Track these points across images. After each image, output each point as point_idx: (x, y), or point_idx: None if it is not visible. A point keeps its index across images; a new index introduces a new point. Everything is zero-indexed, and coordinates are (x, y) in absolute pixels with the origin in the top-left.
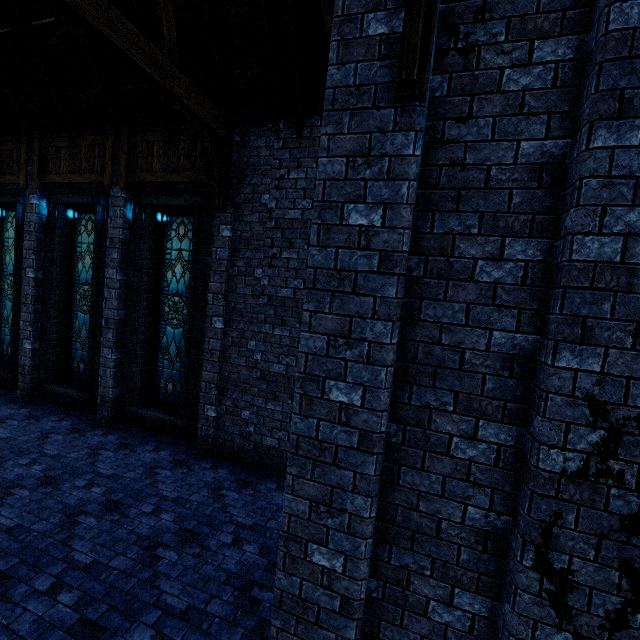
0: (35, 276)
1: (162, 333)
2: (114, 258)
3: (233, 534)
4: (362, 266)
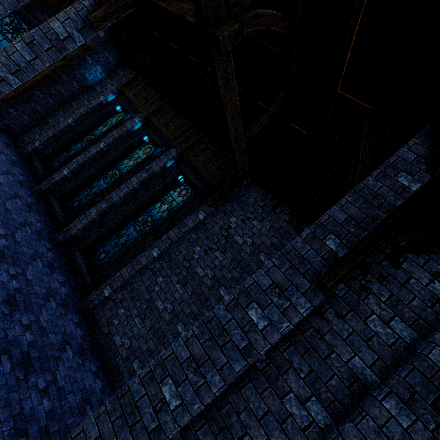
0: (103, 148)
1: (127, 227)
2: (143, 176)
3: (47, 383)
4: (236, 339)
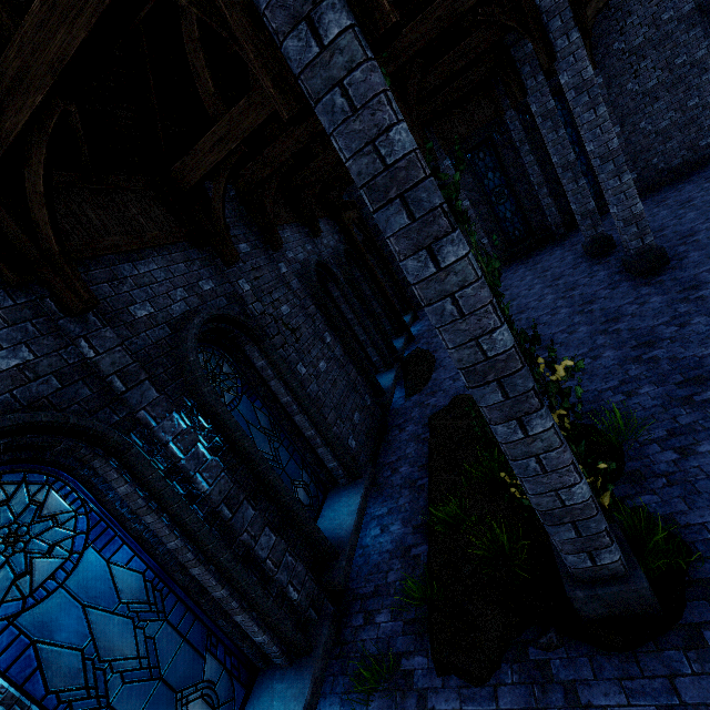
0: (469, 203)
1: None
2: (526, 150)
3: None
4: None
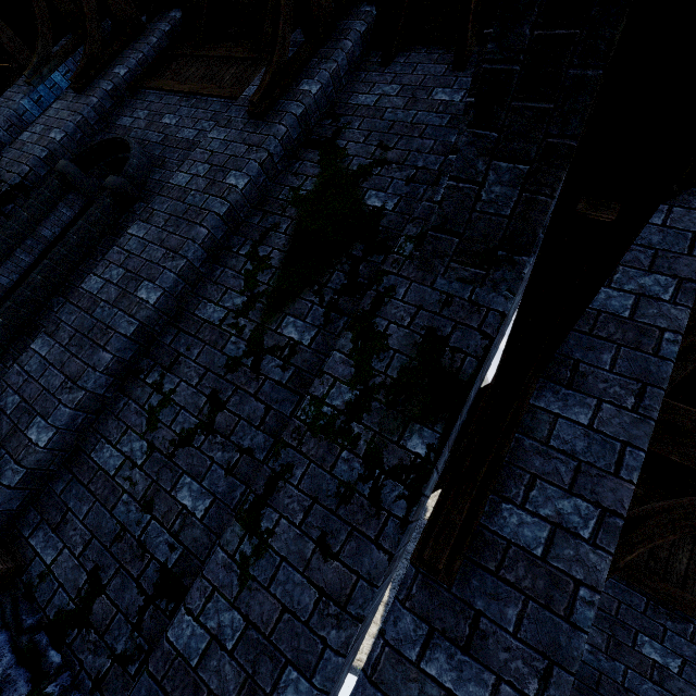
0: None
1: None
2: None
3: None
4: None
